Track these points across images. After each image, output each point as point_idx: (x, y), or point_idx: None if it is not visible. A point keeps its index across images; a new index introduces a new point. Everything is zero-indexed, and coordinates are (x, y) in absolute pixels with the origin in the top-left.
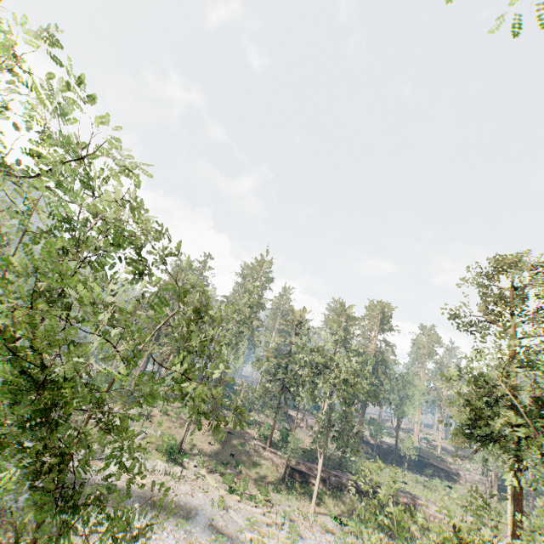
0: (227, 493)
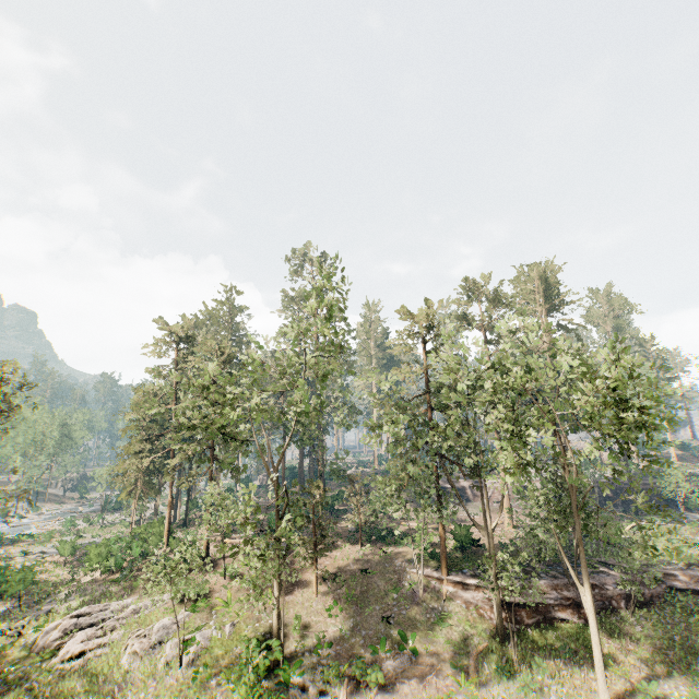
0: None
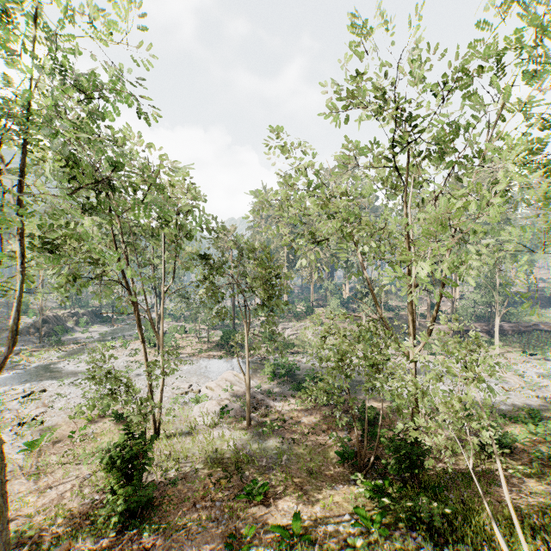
0: (431, 356)
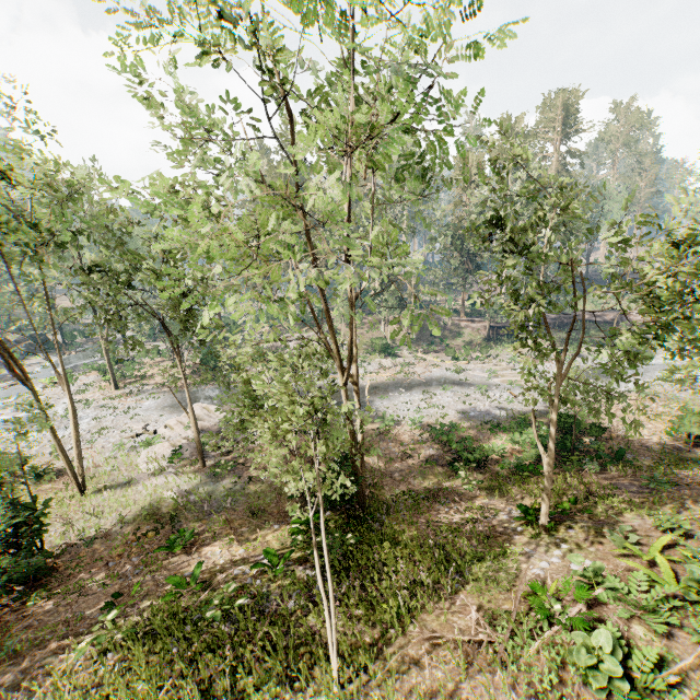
0: (453, 362)
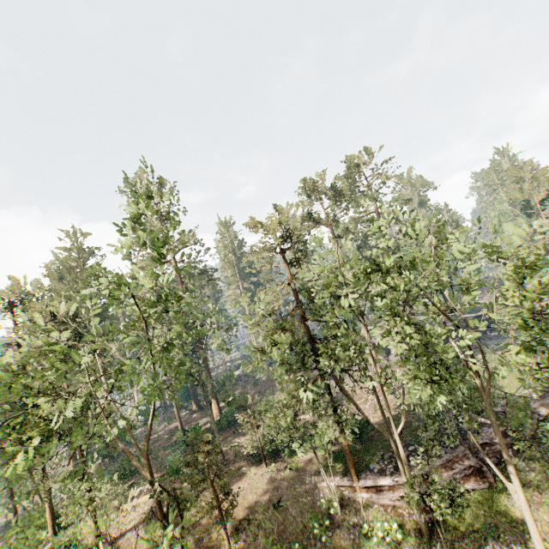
0: None
